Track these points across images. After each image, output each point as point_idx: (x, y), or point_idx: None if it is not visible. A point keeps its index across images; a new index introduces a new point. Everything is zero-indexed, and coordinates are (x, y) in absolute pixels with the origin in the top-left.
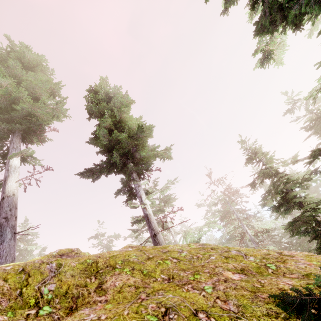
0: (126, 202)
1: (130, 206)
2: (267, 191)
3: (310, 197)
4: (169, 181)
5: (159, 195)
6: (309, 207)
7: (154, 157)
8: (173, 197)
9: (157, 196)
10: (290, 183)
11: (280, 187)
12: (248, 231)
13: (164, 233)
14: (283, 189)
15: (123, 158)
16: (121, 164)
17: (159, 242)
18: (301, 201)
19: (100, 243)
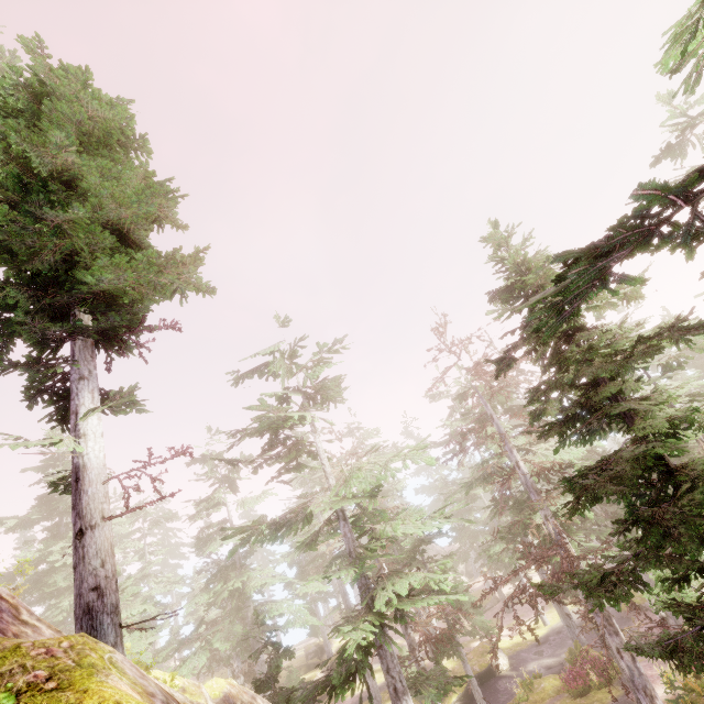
0: (62, 424)
1: (15, 444)
2: (545, 380)
3: (664, 398)
4: (323, 346)
5: (304, 381)
6: (648, 431)
7: (160, 288)
8: (336, 385)
9: (299, 383)
10: (597, 362)
11: (570, 374)
12: (521, 465)
13: (315, 467)
14: (580, 377)
15: (51, 294)
16: (48, 312)
17: (86, 556)
18: (630, 412)
19: (211, 473)
